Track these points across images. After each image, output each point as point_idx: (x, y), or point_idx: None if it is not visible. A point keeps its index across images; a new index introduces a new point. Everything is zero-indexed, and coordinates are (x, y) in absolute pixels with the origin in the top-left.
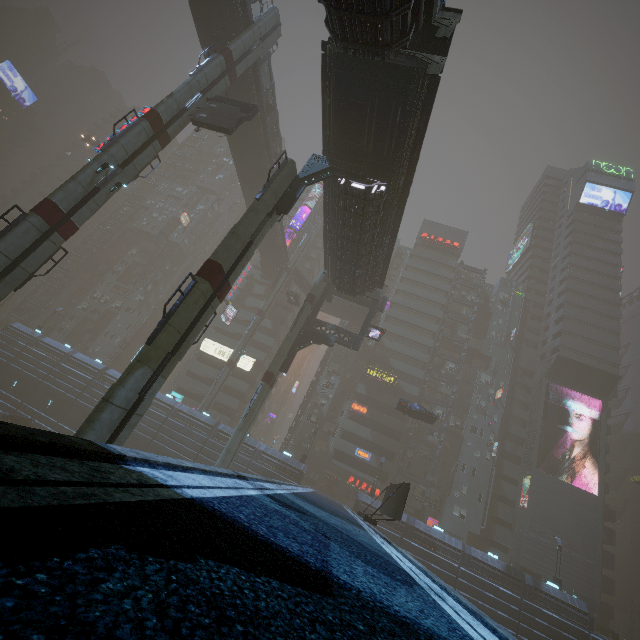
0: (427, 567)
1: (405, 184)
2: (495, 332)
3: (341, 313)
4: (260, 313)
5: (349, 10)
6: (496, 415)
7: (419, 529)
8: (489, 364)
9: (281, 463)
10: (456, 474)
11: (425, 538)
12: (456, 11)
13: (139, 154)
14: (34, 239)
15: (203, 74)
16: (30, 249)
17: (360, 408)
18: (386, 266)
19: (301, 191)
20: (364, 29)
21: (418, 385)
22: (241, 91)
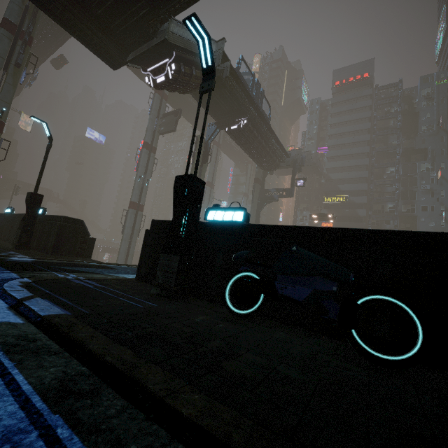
0: None
1: (257, 110)
2: (425, 126)
3: None
4: (245, 195)
5: (177, 89)
6: (442, 191)
7: None
8: (427, 154)
9: None
10: None
11: None
12: (222, 40)
13: (148, 164)
14: (134, 217)
15: (153, 110)
16: (135, 221)
17: (327, 224)
18: (282, 147)
19: (209, 147)
20: (186, 88)
21: (367, 194)
22: (174, 93)
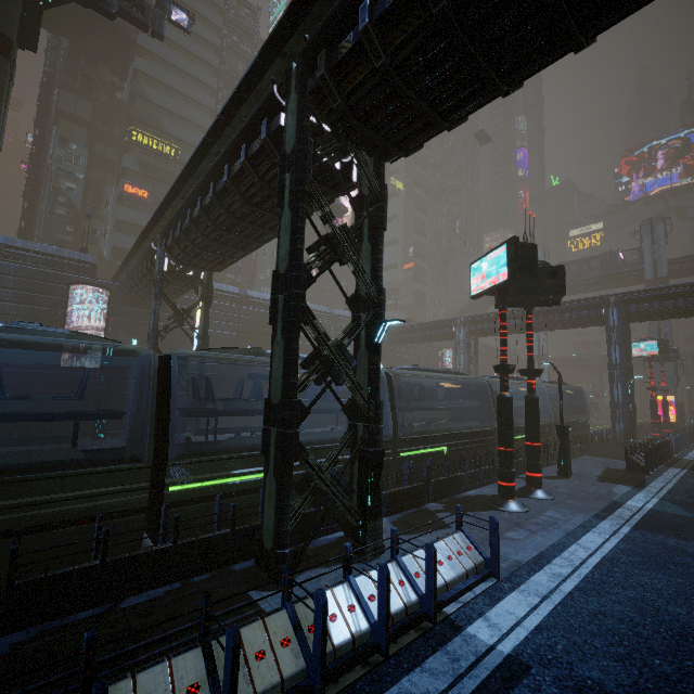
0: (267, 324)
1: None
2: None
3: (52, 16)
4: None
5: None
6: None
7: (253, 297)
8: None
9: (51, 258)
10: (259, 259)
11: (259, 303)
12: None
13: None
14: None
15: None
16: None
17: (138, 191)
18: None
19: None
20: None
21: None
22: None
